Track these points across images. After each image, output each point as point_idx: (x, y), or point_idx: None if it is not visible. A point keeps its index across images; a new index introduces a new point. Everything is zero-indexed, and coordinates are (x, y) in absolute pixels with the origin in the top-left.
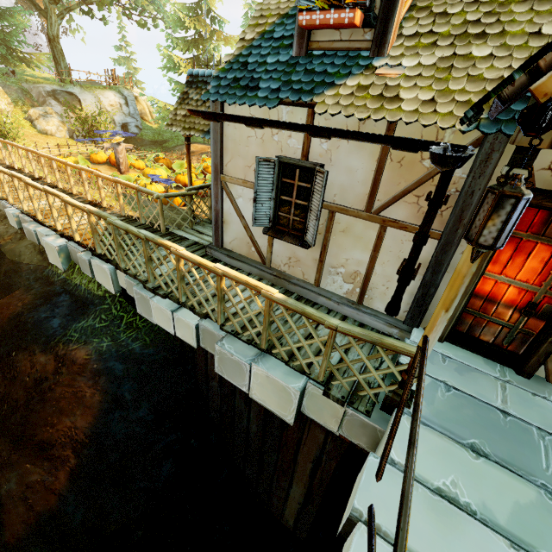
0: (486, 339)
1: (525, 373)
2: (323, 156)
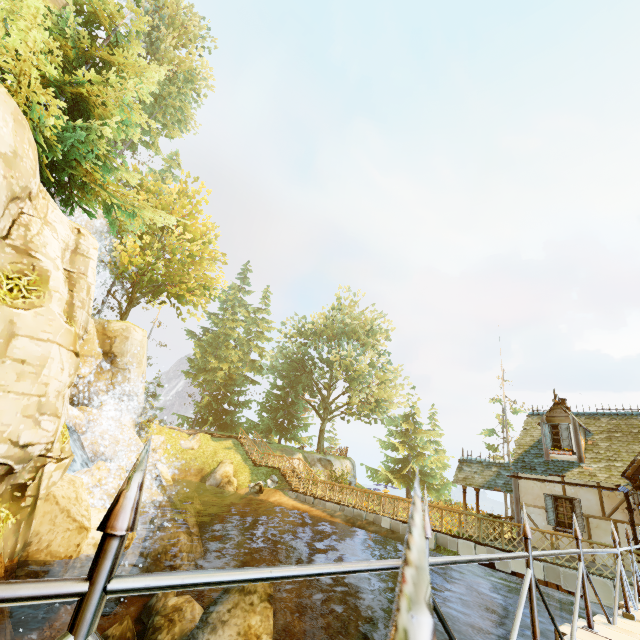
0: None
1: None
2: (573, 494)
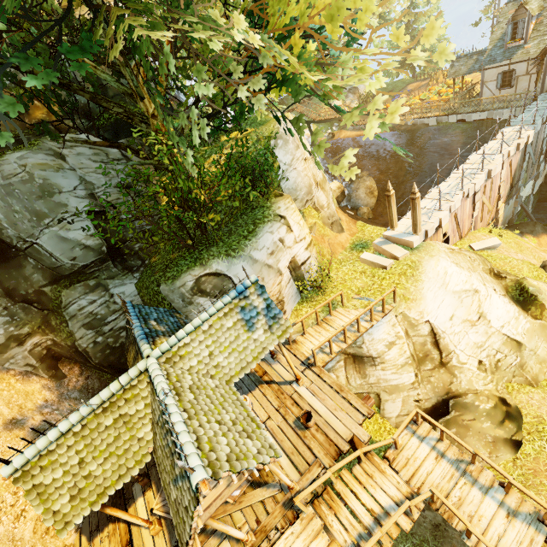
0: None
1: None
2: (514, 67)
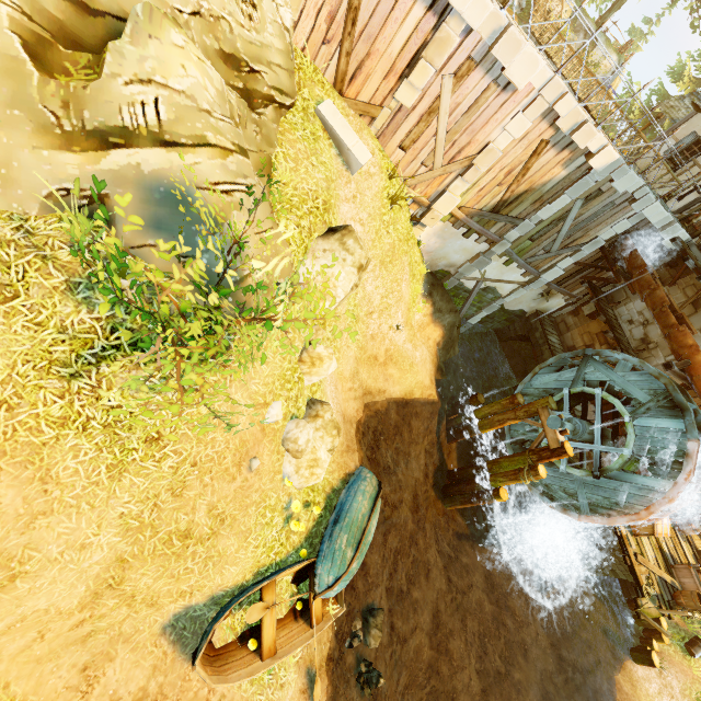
0: (693, 224)
1: (693, 235)
2: None
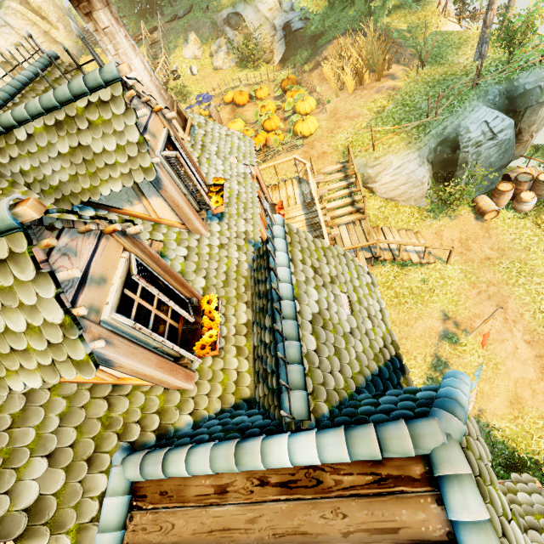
0: None
1: None
2: None
